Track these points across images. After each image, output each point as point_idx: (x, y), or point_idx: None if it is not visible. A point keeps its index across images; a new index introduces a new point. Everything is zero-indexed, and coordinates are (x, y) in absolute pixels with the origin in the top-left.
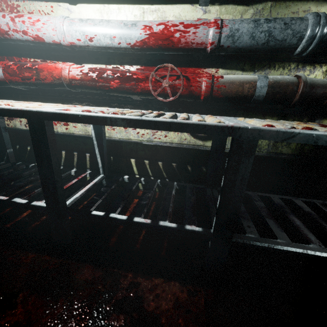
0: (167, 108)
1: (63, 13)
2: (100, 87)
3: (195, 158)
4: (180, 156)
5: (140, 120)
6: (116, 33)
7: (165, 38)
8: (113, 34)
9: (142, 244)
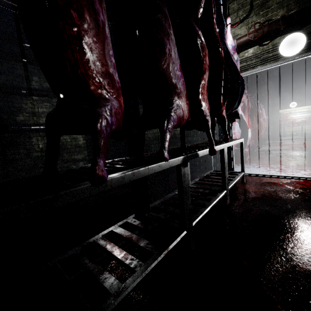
0: None
1: (295, 116)
2: (302, 122)
3: None
4: None
5: None
6: (305, 117)
7: None
8: (304, 117)
9: None
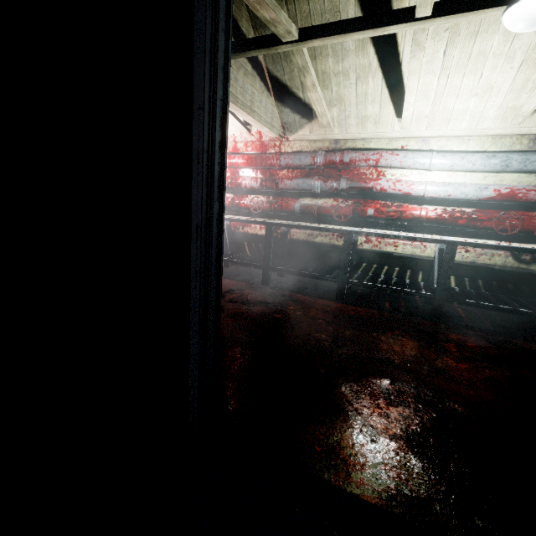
0: (495, 238)
1: (419, 176)
2: (448, 223)
3: (518, 279)
4: (502, 276)
5: (522, 248)
6: (471, 193)
7: (509, 196)
8: (468, 193)
9: (494, 328)
